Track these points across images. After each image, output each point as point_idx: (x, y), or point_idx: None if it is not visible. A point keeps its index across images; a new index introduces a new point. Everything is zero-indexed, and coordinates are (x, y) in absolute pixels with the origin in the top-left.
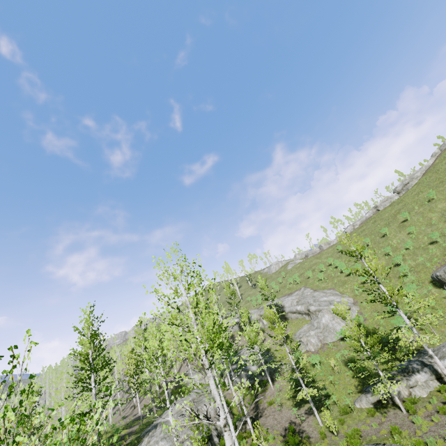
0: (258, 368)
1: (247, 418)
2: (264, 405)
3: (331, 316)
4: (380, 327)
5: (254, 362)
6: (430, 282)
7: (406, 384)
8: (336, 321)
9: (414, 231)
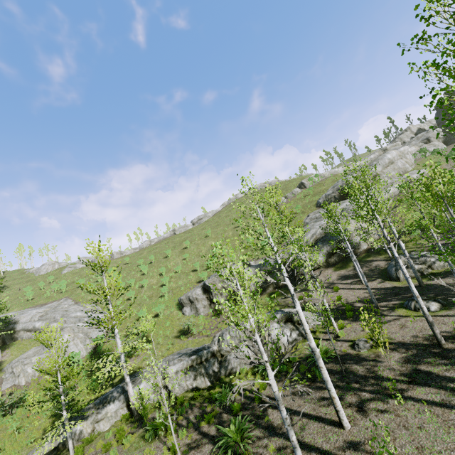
0: None
1: None
2: None
3: (72, 336)
4: (117, 348)
5: None
6: (177, 304)
7: (94, 419)
8: (75, 342)
9: (188, 258)
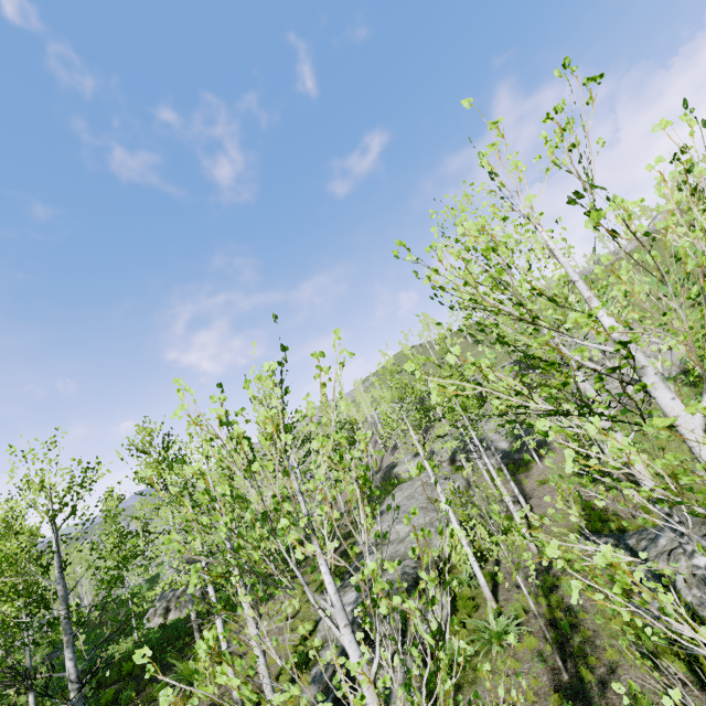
0: (518, 440)
1: (518, 495)
2: (532, 486)
3: None
4: None
5: (506, 436)
6: None
7: None
8: None
9: None
